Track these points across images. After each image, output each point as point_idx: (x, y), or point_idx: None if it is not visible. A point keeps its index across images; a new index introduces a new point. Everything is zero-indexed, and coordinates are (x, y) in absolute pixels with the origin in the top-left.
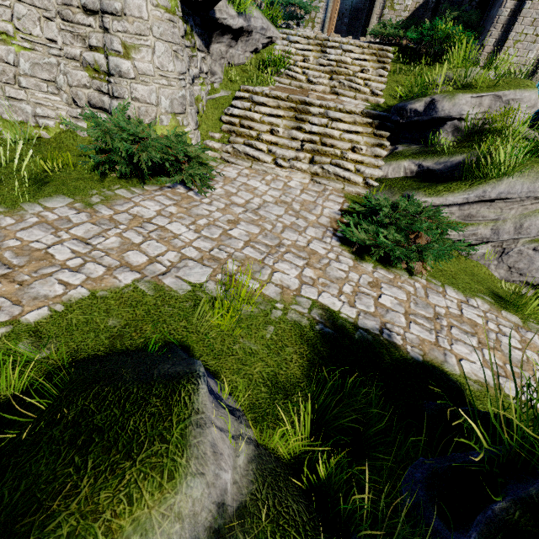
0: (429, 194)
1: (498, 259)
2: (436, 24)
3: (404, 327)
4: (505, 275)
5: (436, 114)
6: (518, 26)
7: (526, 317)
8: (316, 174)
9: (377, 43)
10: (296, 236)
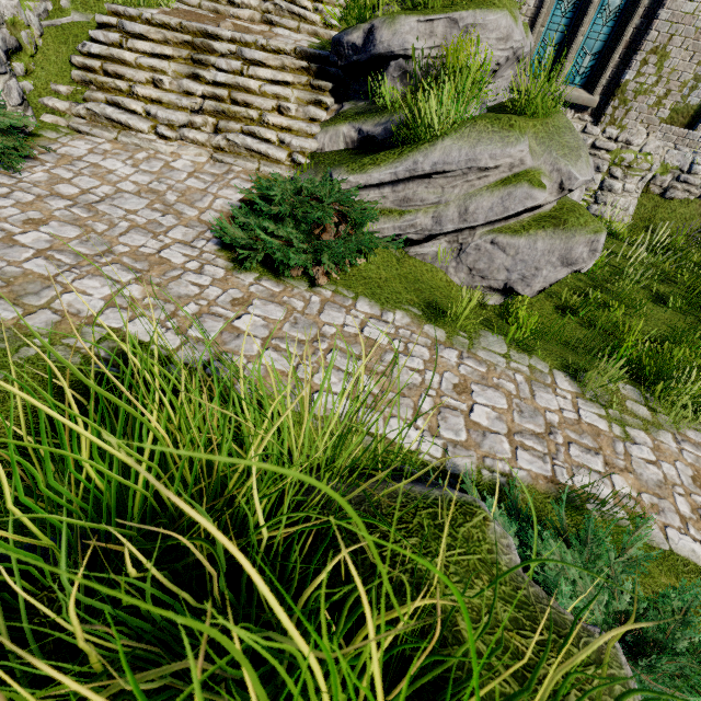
0: (352, 170)
1: (456, 260)
2: None
3: (252, 356)
4: (467, 280)
5: (374, 48)
6: None
7: (458, 330)
8: (220, 149)
9: None
10: (145, 239)
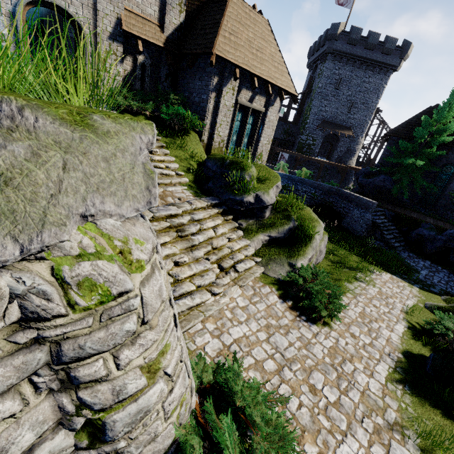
0: (301, 259)
1: None
2: (178, 109)
3: (382, 346)
4: None
5: (266, 204)
6: (219, 116)
7: (346, 289)
8: (235, 279)
9: (122, 110)
10: (316, 348)
